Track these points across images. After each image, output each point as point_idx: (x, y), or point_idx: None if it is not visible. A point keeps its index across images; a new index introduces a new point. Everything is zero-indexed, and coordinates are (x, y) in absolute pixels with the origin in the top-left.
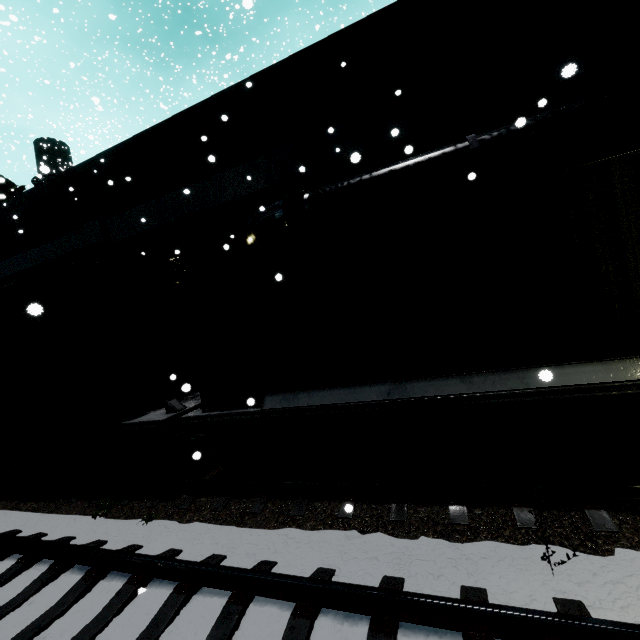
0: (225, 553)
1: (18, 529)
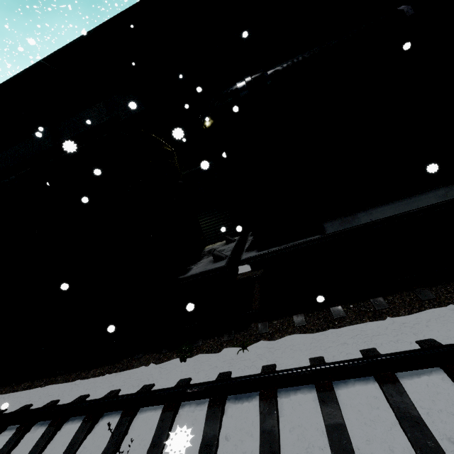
0: (369, 347)
1: (115, 390)
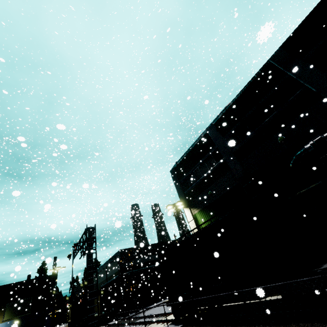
0: None
1: None
